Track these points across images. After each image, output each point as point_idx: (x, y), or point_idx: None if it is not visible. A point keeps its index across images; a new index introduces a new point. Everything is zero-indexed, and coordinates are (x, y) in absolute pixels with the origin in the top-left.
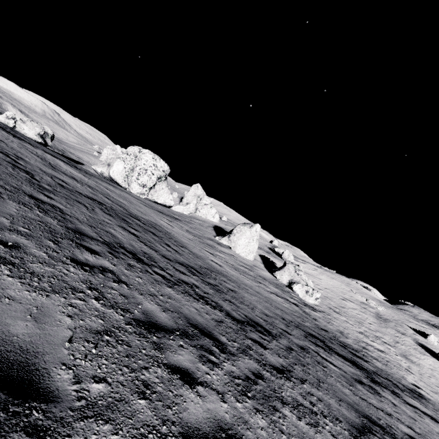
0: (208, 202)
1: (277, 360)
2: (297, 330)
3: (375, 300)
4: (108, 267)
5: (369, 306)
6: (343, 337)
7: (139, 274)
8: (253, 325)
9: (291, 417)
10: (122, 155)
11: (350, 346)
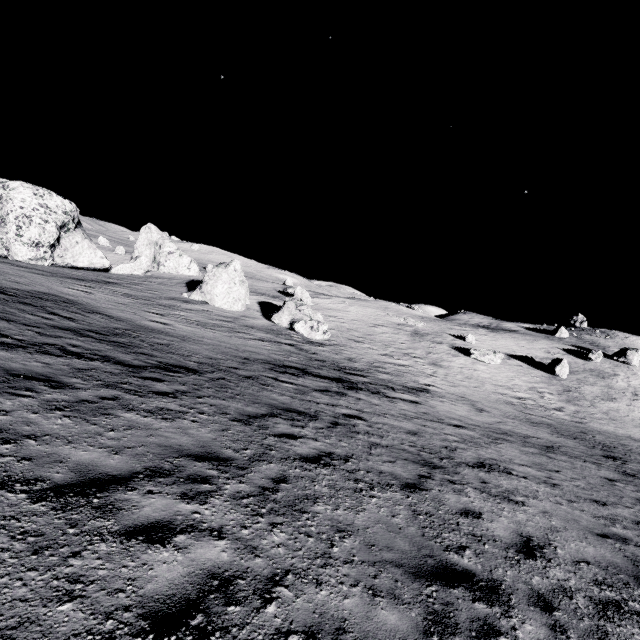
0: (174, 248)
1: (173, 388)
2: (261, 365)
3: (416, 318)
4: None
5: (407, 325)
6: (350, 363)
7: None
8: (165, 368)
9: (132, 417)
10: None
11: (353, 368)
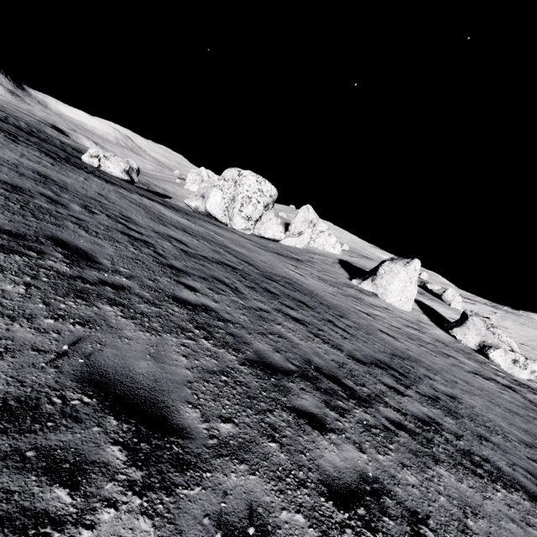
0: (325, 228)
1: None
2: None
3: None
4: (368, 471)
5: None
6: None
7: (394, 452)
8: None
9: None
10: (218, 182)
11: None
